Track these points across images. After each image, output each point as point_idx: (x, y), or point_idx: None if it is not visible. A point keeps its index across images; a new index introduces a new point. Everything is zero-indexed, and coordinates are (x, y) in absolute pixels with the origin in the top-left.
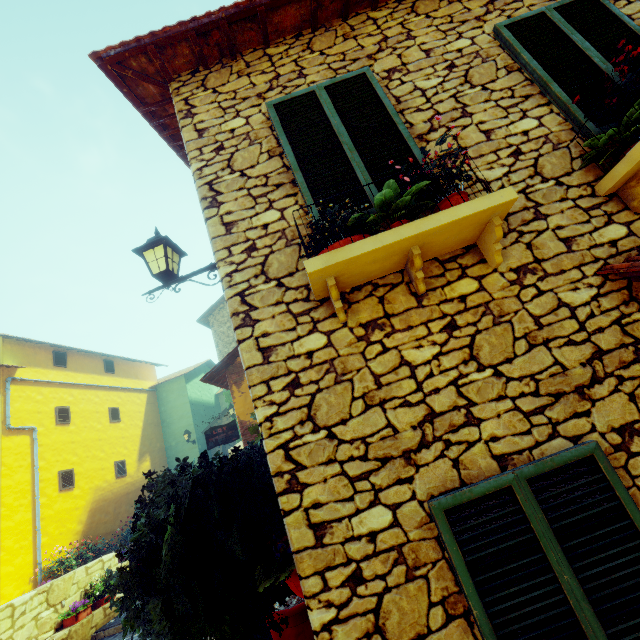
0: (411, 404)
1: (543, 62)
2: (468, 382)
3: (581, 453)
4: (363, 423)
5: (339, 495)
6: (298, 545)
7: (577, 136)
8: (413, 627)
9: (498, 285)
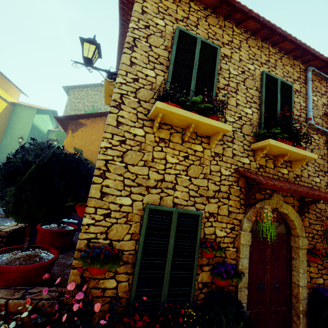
0: (159, 173)
1: (266, 95)
2: (180, 177)
3: (197, 213)
4: (140, 169)
5: (117, 187)
6: (93, 195)
7: (258, 126)
8: (118, 237)
9: (208, 154)
